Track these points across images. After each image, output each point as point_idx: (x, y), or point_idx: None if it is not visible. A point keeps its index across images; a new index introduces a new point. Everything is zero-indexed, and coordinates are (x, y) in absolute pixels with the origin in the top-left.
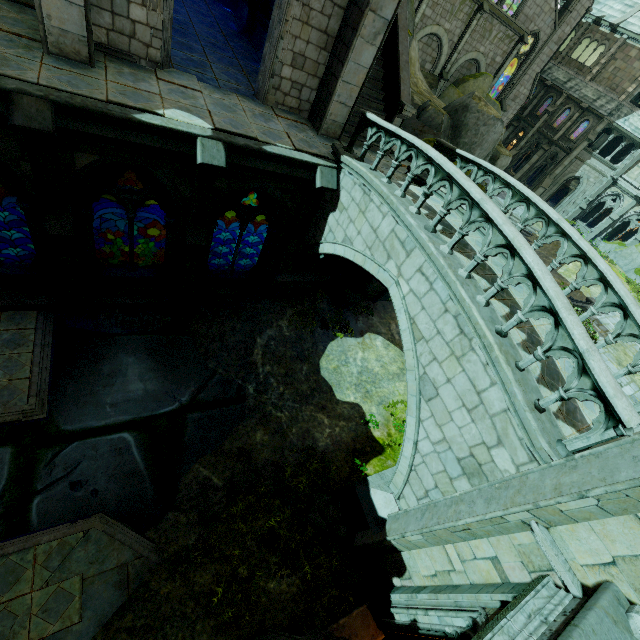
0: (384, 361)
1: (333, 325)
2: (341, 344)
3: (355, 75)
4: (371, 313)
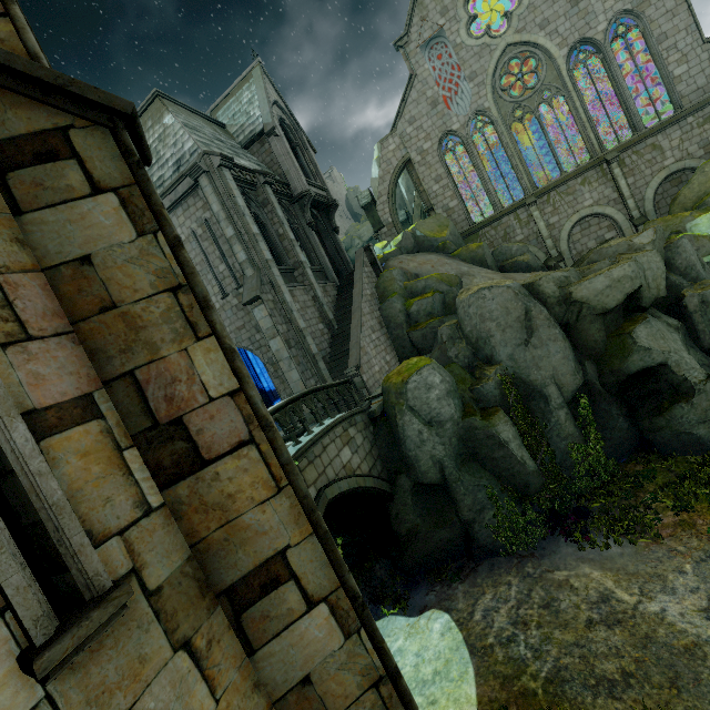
0: (424, 656)
1: (386, 598)
2: (384, 625)
3: (298, 386)
4: (457, 578)
